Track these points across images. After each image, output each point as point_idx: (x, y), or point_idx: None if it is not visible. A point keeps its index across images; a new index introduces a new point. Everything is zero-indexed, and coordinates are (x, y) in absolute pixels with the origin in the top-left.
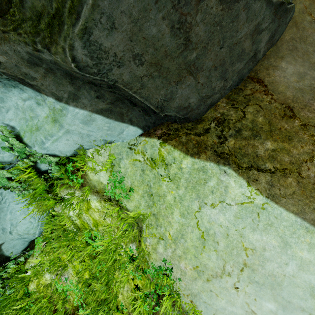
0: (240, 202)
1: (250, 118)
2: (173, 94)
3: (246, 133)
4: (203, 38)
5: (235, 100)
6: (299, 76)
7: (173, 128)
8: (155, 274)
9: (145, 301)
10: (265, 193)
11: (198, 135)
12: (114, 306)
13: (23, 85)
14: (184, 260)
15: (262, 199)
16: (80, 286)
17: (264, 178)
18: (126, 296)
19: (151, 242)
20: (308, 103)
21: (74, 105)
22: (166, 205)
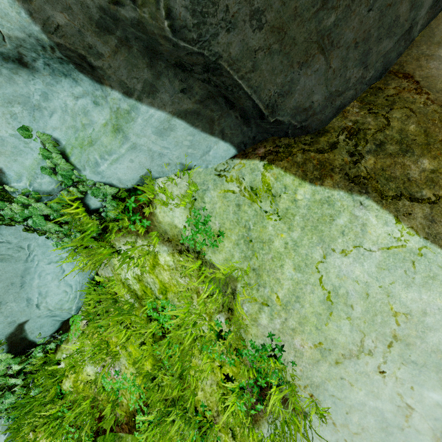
0: (385, 246)
1: (396, 127)
2: (293, 85)
3: (392, 147)
4: None
5: (372, 104)
6: None
7: (282, 144)
8: (256, 356)
9: (241, 397)
10: (423, 233)
11: (321, 152)
12: (192, 408)
13: (80, 71)
14: (301, 335)
15: (418, 241)
16: (138, 382)
17: (421, 211)
18: (210, 392)
19: (250, 311)
20: None
21: (148, 103)
22: (272, 255)
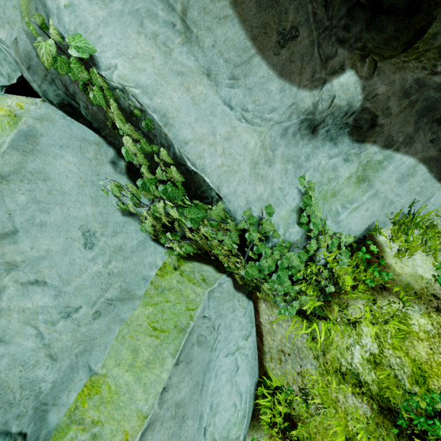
0: None
1: None
2: None
3: None
4: None
5: None
6: None
7: None
8: None
9: None
10: None
11: None
12: None
13: (348, 134)
14: None
15: None
16: None
17: None
18: None
19: None
20: None
21: (403, 152)
22: None
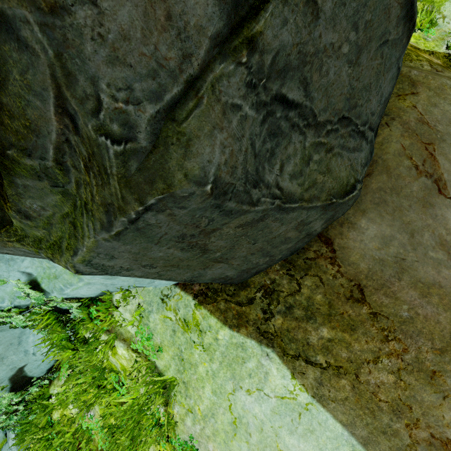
0: (280, 395)
1: (306, 294)
2: (203, 273)
3: (299, 312)
4: (225, 245)
5: (292, 263)
6: (384, 240)
7: (212, 287)
8: (180, 449)
9: None
10: (311, 391)
11: (240, 305)
12: None
13: None
14: (213, 442)
15: (306, 397)
16: (106, 429)
17: (313, 373)
18: None
19: (180, 412)
20: (388, 282)
21: None
22: (197, 376)
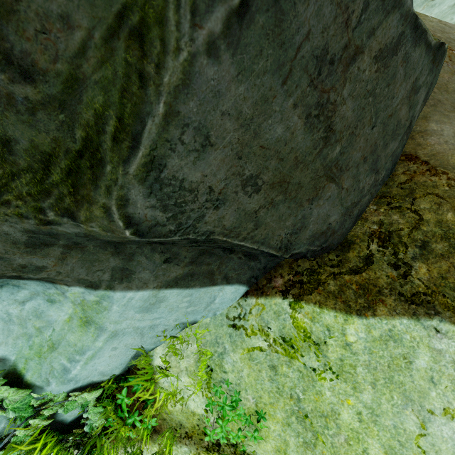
0: None
1: (432, 219)
2: (306, 219)
3: (439, 245)
4: (350, 120)
5: (387, 196)
6: None
7: (302, 269)
8: None
9: None
10: None
11: (356, 272)
12: None
13: (19, 279)
14: None
15: None
16: None
17: None
18: None
19: None
20: None
21: (123, 288)
22: (345, 435)
